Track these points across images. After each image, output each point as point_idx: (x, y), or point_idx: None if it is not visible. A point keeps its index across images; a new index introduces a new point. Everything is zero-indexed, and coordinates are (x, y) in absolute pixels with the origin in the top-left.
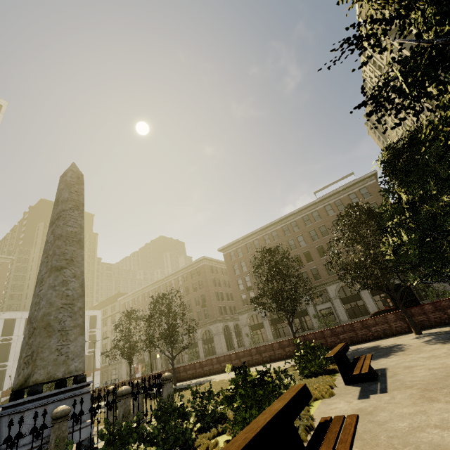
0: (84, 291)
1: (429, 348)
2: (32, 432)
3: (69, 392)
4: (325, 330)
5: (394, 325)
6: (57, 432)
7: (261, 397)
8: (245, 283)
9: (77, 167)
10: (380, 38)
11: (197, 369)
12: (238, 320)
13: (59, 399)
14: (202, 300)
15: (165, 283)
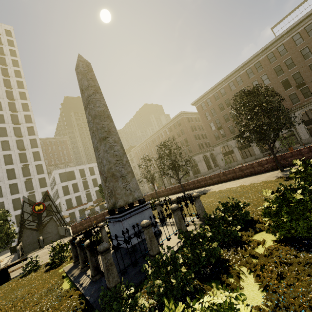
0: (124, 150)
1: None
2: (135, 235)
3: (140, 209)
4: (302, 149)
5: None
6: (148, 234)
7: (300, 211)
8: (215, 124)
9: (83, 57)
10: None
11: (196, 184)
12: (212, 151)
13: (136, 213)
14: (185, 142)
15: (157, 135)
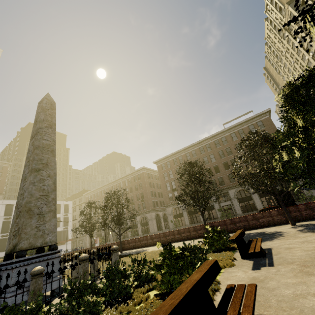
0: (55, 187)
1: (303, 235)
2: (16, 284)
3: (45, 256)
4: (226, 220)
5: (276, 218)
6: (34, 285)
7: (181, 266)
8: (171, 186)
9: (51, 96)
10: (281, 7)
11: (136, 242)
12: (165, 211)
13: (38, 261)
14: (141, 197)
15: (116, 184)
